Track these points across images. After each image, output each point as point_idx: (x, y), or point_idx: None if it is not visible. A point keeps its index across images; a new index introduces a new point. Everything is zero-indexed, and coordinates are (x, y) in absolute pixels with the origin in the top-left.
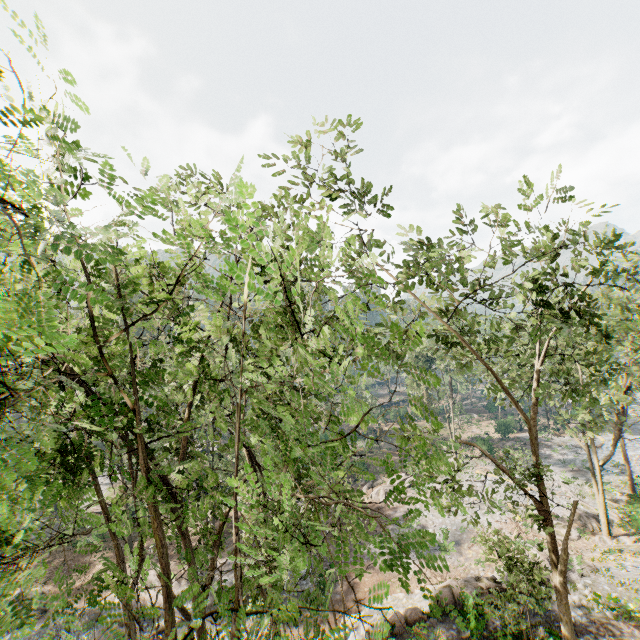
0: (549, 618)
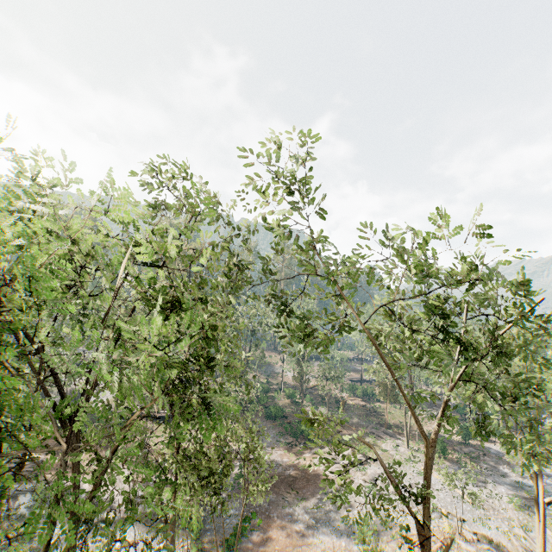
0: None
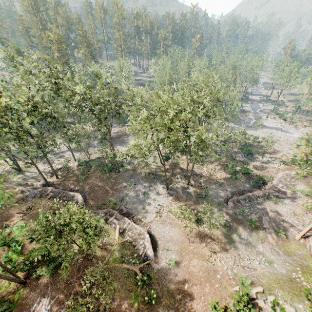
0: (131, 162)
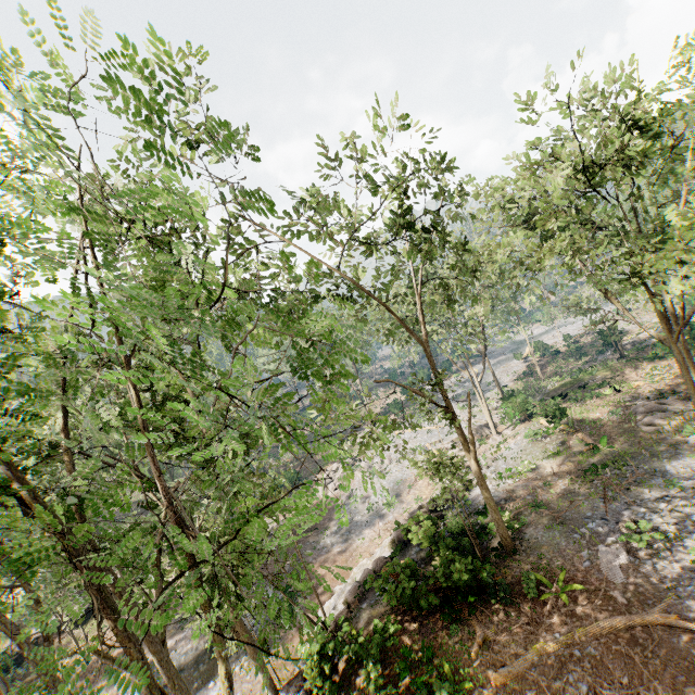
0: (475, 506)
